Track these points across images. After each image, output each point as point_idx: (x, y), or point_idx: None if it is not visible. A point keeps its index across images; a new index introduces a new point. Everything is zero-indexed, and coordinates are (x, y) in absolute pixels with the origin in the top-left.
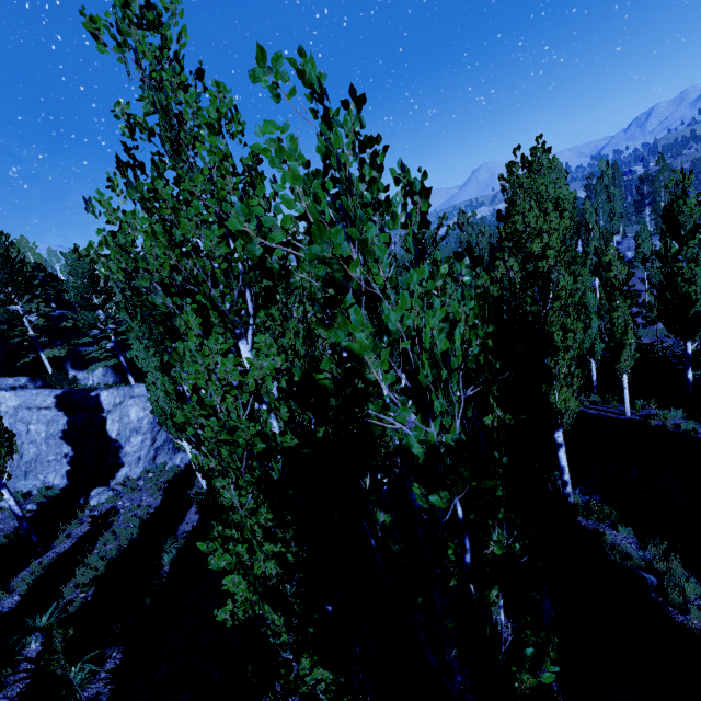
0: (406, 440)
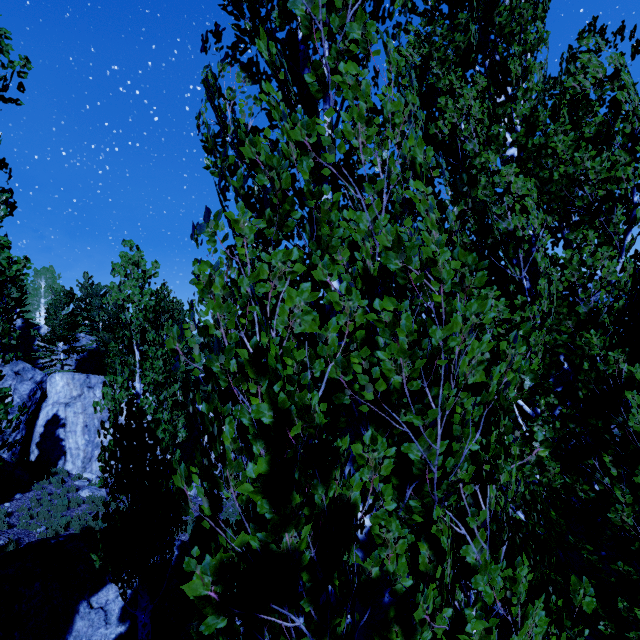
0: None
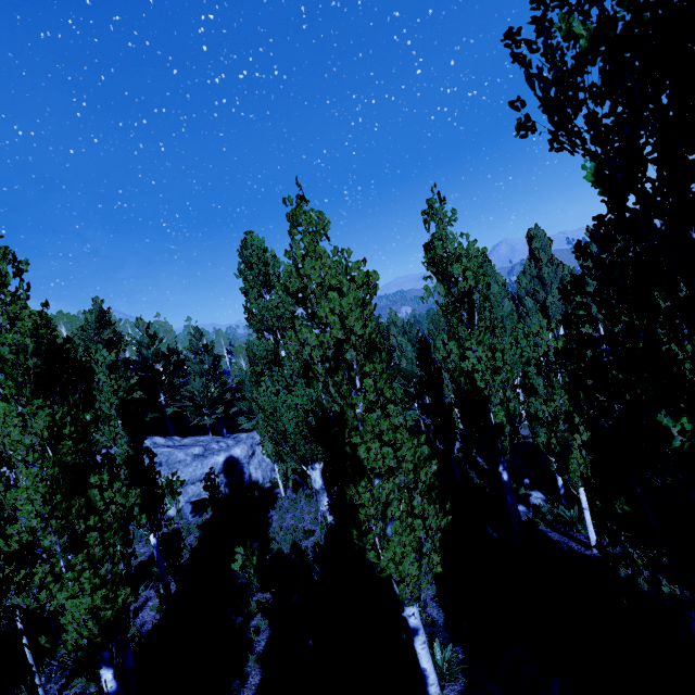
0: None
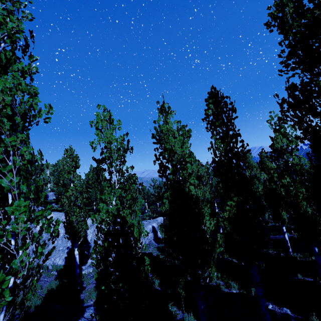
0: None
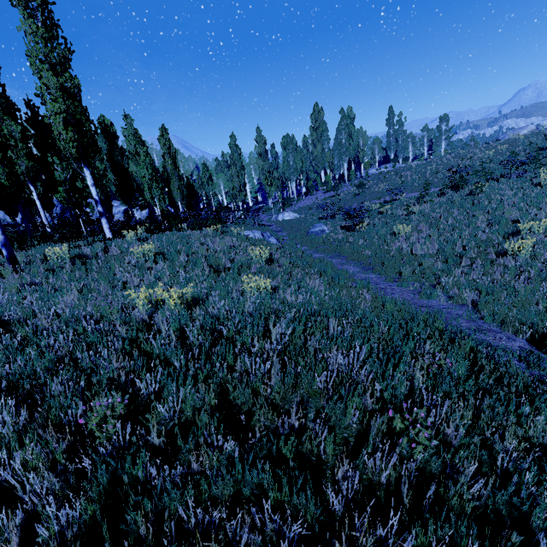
0: None
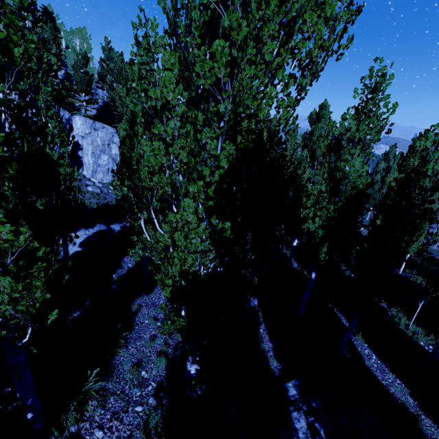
0: (424, 184)
